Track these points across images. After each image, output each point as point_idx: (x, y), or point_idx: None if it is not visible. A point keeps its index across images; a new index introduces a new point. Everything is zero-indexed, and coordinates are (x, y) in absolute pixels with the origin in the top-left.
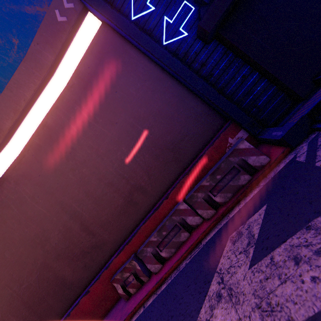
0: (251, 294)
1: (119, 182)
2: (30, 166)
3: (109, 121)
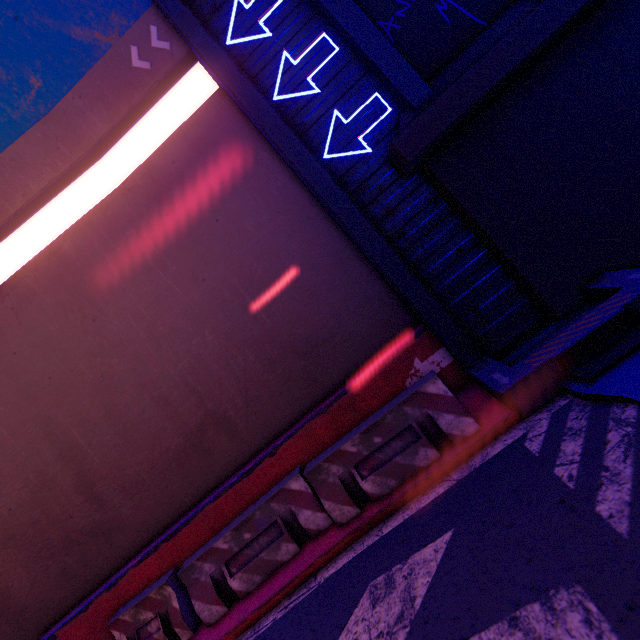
0: None
1: (183, 401)
2: (1, 330)
3: (190, 272)
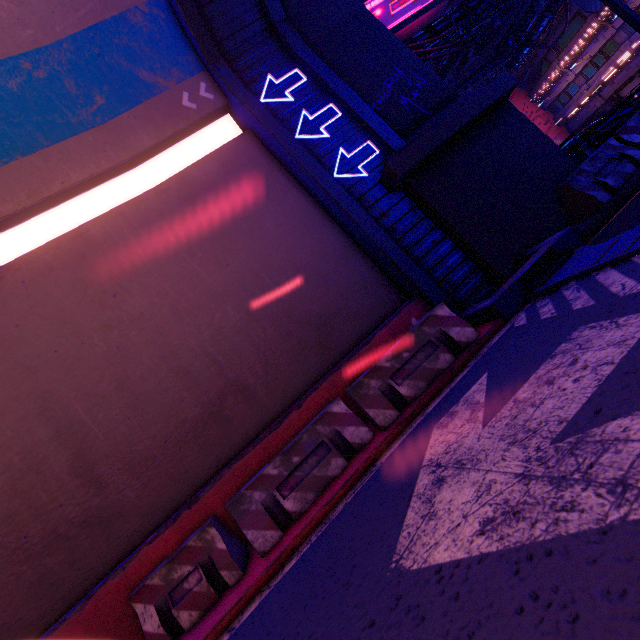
0: (496, 442)
1: (203, 370)
2: (4, 303)
3: (215, 258)
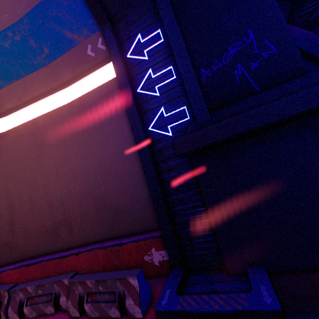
0: None
1: (57, 208)
2: (7, 146)
3: (81, 153)
